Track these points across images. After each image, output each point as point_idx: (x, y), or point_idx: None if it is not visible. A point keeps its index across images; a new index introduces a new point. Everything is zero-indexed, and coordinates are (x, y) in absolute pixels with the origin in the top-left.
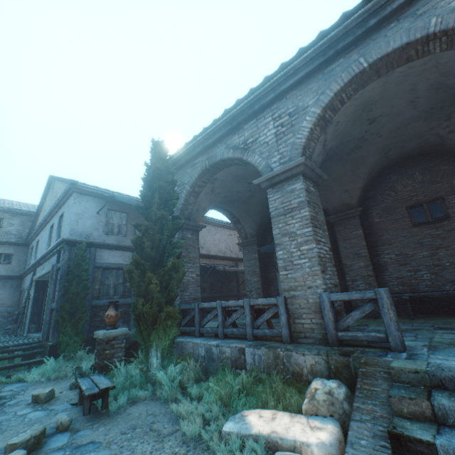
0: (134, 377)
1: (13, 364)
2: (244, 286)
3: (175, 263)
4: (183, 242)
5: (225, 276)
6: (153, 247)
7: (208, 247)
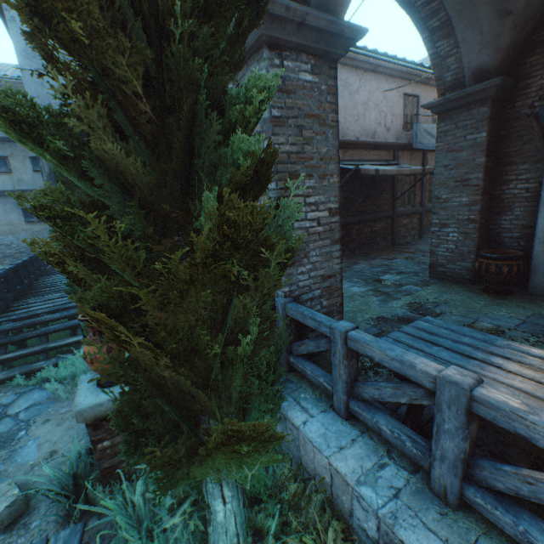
0: (168, 532)
1: (40, 349)
2: (404, 200)
3: (238, 223)
4: (275, 86)
5: (370, 183)
6: (135, 131)
7: (342, 123)
